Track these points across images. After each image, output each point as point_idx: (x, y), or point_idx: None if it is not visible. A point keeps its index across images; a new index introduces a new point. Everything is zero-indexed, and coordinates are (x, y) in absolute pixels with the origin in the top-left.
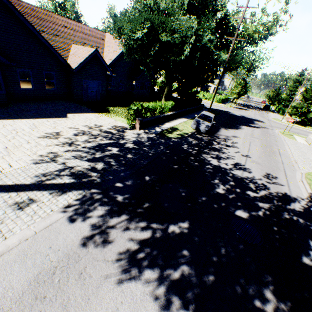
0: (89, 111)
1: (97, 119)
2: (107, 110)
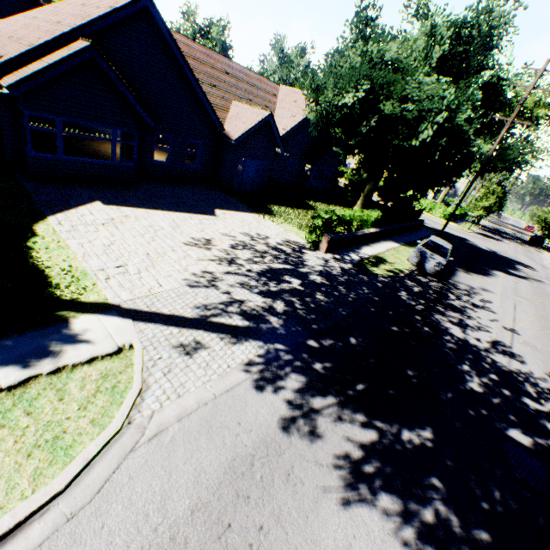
0: (245, 209)
1: (258, 225)
2: (271, 211)
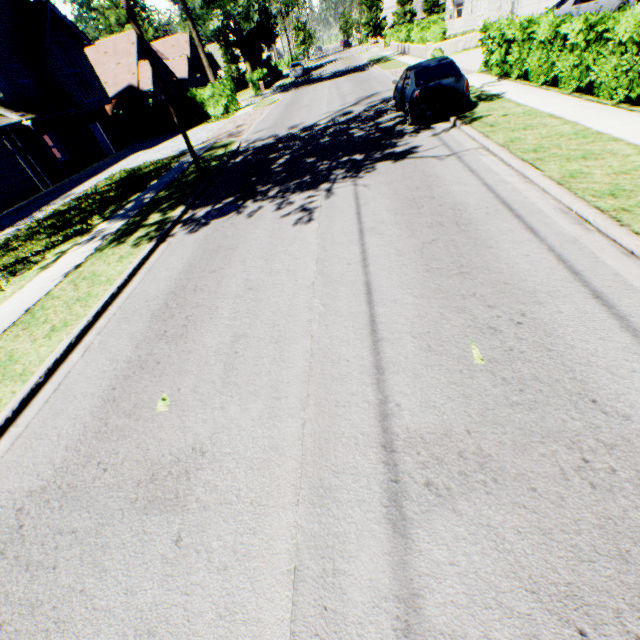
0: None
1: None
2: None
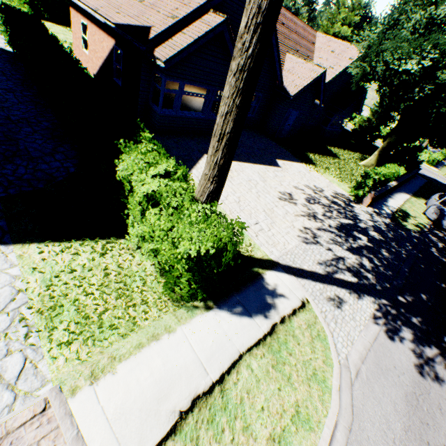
0: (293, 159)
1: (310, 176)
2: (311, 160)
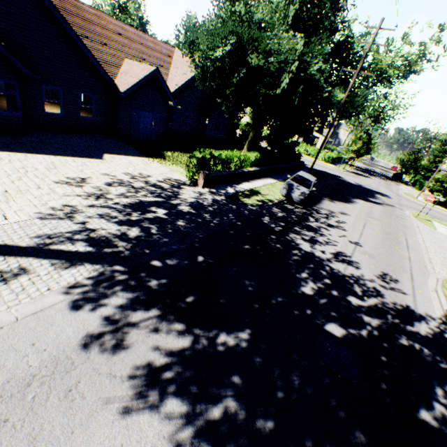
0: (137, 154)
1: (145, 166)
2: (163, 156)
